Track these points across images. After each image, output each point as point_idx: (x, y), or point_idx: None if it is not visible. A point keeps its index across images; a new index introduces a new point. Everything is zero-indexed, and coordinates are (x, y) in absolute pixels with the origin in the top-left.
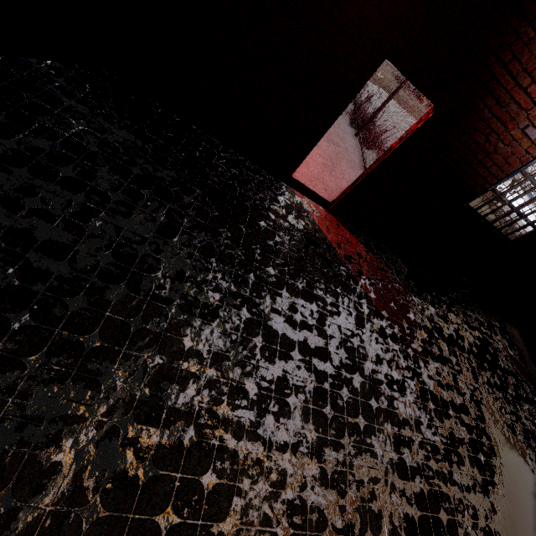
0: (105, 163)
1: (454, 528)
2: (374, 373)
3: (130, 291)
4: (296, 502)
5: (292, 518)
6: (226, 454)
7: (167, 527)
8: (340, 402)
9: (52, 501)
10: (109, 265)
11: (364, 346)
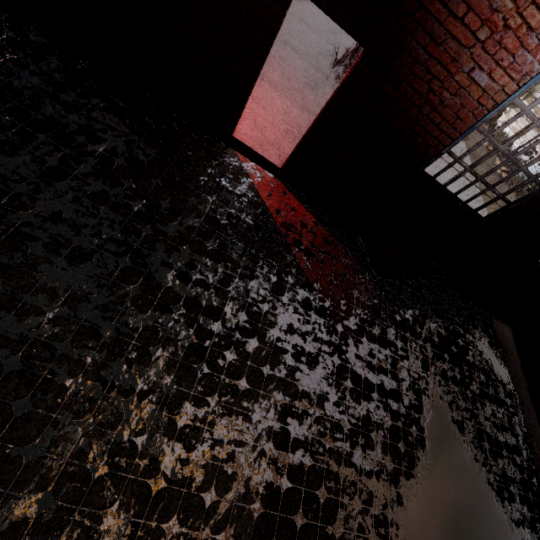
0: (0, 105)
1: (333, 507)
2: (279, 342)
3: None
4: (126, 446)
5: (114, 459)
6: (52, 387)
7: None
8: (221, 362)
9: None
10: None
11: (276, 313)
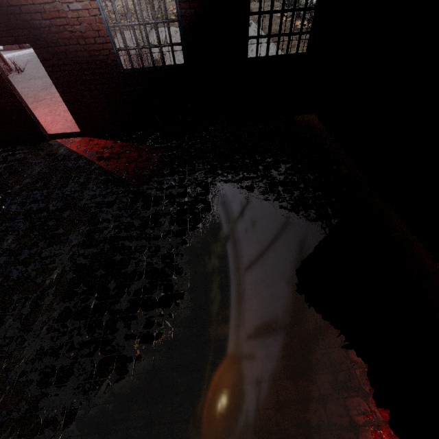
0: None
1: (127, 261)
2: (86, 205)
3: None
4: None
5: None
6: None
7: None
8: (46, 227)
9: None
10: None
11: (83, 194)
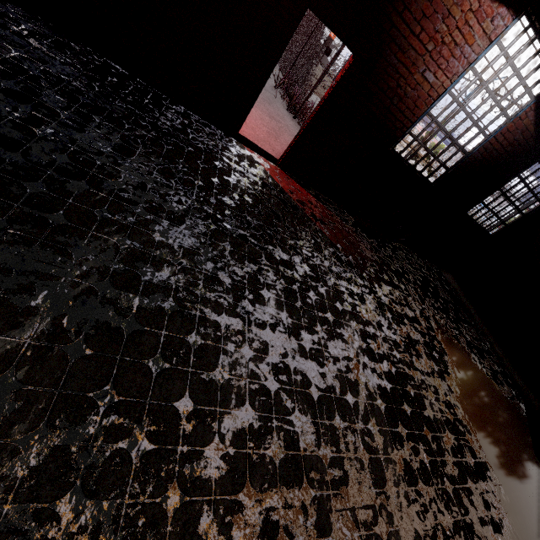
0: (50, 87)
1: (420, 398)
2: (336, 286)
3: (91, 188)
4: (280, 366)
5: (278, 377)
6: (208, 323)
7: (158, 370)
8: (309, 301)
9: (31, 336)
10: (66, 164)
11: (325, 265)
